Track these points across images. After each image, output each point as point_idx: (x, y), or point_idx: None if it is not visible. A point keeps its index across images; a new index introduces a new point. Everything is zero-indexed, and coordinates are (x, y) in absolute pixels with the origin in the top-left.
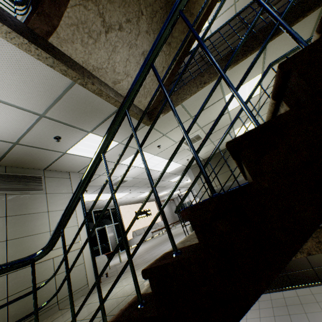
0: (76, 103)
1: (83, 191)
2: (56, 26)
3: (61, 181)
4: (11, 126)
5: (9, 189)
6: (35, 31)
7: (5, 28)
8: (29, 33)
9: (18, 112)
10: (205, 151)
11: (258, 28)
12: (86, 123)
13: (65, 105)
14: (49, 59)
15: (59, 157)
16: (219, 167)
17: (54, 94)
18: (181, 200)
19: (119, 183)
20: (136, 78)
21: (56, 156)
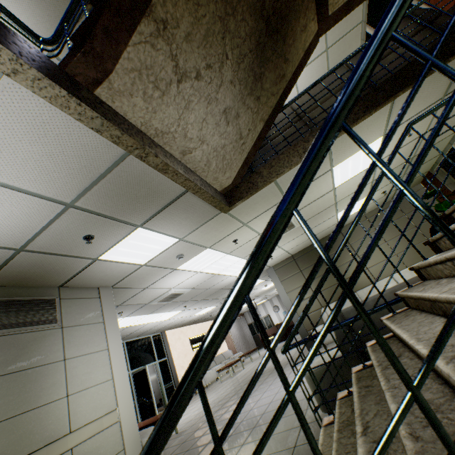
0: (126, 184)
1: (202, 376)
2: (109, 71)
3: (85, 304)
4: (17, 223)
5: (2, 326)
6: (76, 79)
7: (33, 73)
8: (68, 82)
9: (32, 202)
10: (296, 243)
11: (377, 77)
12: (136, 213)
13: (108, 188)
14: (95, 119)
15: (86, 266)
16: None
17: (94, 172)
18: (293, 332)
19: (306, 368)
20: (314, 150)
21: (82, 265)
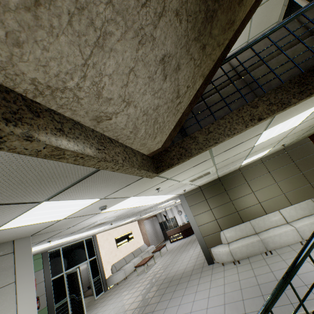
0: None
1: None
2: None
3: None
4: None
5: None
6: None
7: None
8: None
9: None
10: (205, 180)
11: None
12: (32, 194)
13: None
14: None
15: None
16: (218, 197)
17: None
18: None
19: None
20: None
21: None
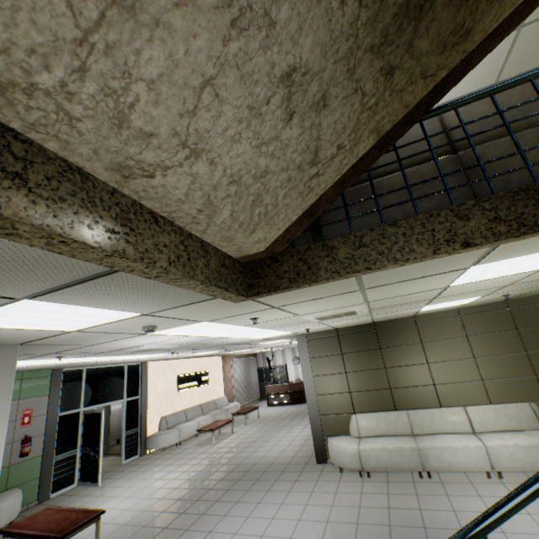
0: None
1: None
2: None
3: None
4: None
5: None
6: None
7: None
8: None
9: None
10: (348, 322)
11: None
12: None
13: None
14: None
15: None
16: (364, 355)
17: None
18: None
19: None
20: None
21: None
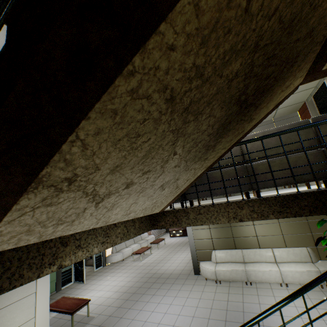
0: None
1: None
2: None
3: None
4: None
5: None
6: None
7: None
8: None
9: None
10: None
11: None
12: None
13: None
14: None
15: None
16: None
17: None
18: None
19: None
20: None
21: None
